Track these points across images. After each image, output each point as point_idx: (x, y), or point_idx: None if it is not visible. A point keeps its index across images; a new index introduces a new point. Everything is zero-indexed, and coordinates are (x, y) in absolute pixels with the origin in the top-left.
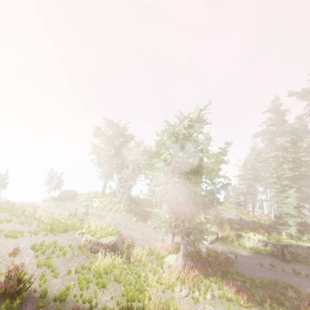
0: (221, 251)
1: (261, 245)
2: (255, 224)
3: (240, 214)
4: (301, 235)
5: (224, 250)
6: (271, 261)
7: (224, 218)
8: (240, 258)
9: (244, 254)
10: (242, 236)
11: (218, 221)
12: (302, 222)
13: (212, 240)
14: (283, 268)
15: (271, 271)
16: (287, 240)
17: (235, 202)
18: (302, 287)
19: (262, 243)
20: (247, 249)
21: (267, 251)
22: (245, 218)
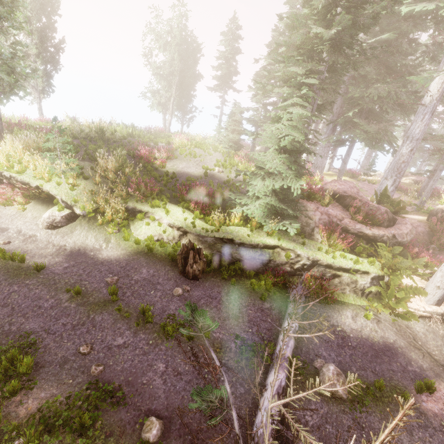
0: (13, 252)
1: (171, 236)
2: (210, 187)
3: (218, 166)
4: (268, 219)
5: (67, 243)
6: (149, 276)
7: (136, 172)
8: (62, 269)
9: (106, 254)
10: (140, 215)
11: (97, 178)
12: (302, 190)
13: (53, 222)
14: (121, 305)
15: (82, 311)
16: (235, 227)
17: (230, 141)
18: (91, 373)
19: (175, 232)
20: (133, 242)
21: (174, 250)
22: (220, 174)
